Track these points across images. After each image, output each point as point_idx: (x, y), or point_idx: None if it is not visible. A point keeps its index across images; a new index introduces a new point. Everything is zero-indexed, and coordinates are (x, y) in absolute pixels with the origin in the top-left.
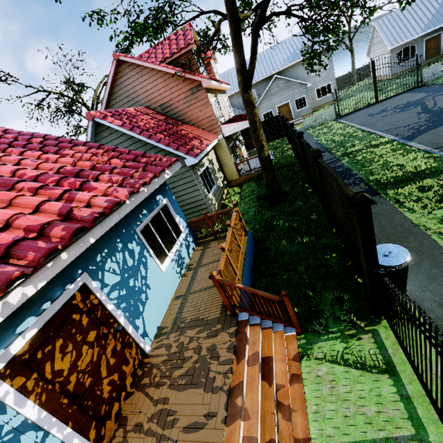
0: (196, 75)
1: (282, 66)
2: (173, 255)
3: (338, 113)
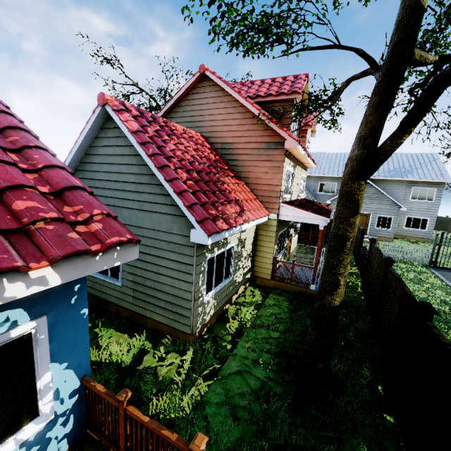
0: (283, 129)
1: (379, 176)
2: None
3: (434, 261)
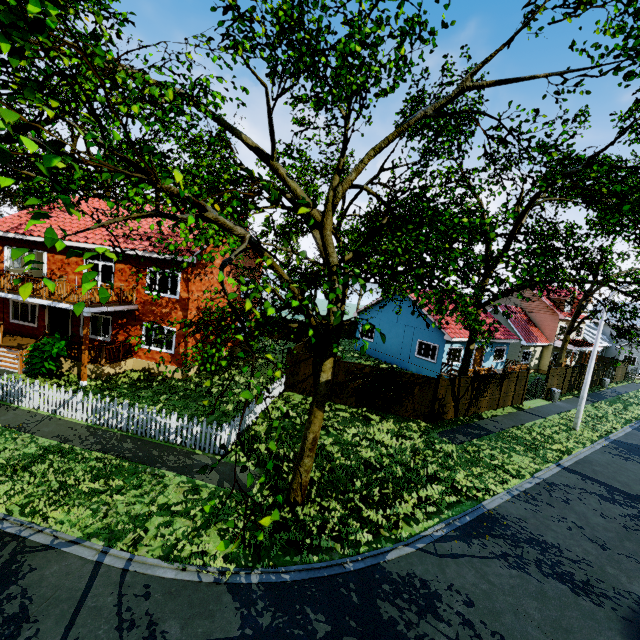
0: (558, 311)
1: None
2: (496, 362)
3: None
